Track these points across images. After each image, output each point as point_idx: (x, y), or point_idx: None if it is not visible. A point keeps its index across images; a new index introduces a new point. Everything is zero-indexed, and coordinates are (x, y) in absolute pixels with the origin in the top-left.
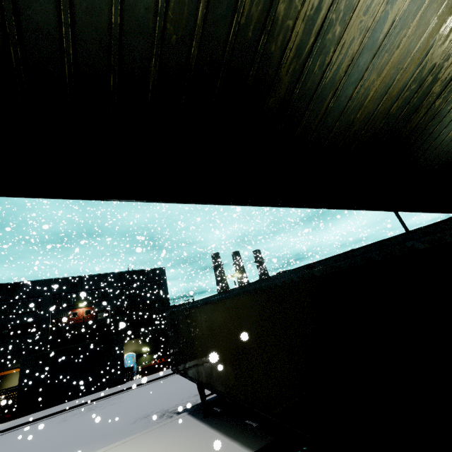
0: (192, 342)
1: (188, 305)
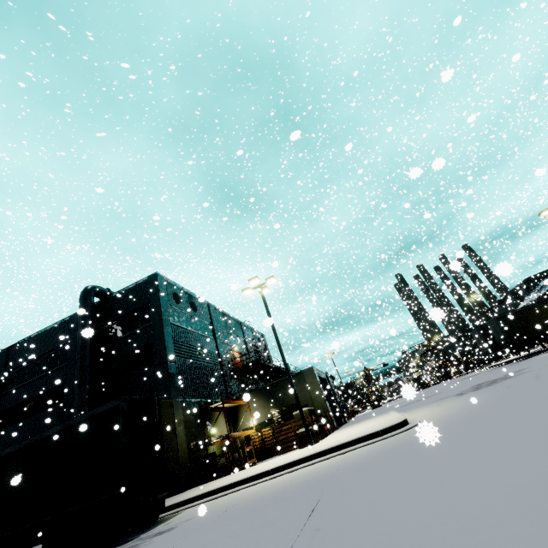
0: (543, 317)
1: (534, 305)
